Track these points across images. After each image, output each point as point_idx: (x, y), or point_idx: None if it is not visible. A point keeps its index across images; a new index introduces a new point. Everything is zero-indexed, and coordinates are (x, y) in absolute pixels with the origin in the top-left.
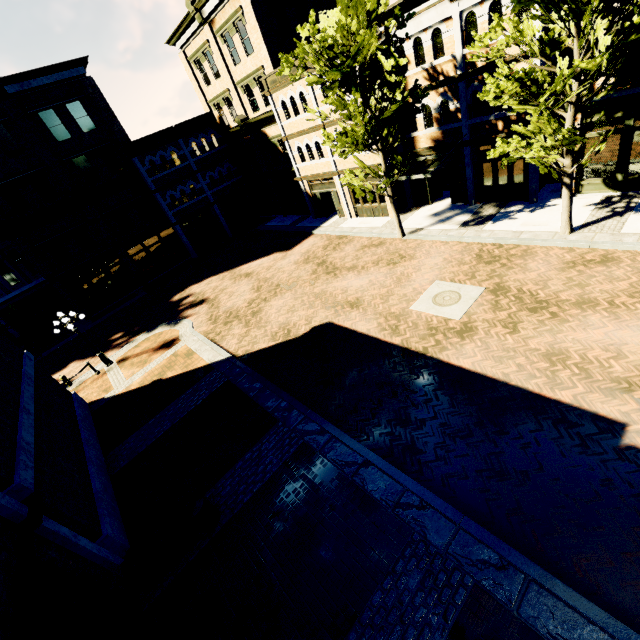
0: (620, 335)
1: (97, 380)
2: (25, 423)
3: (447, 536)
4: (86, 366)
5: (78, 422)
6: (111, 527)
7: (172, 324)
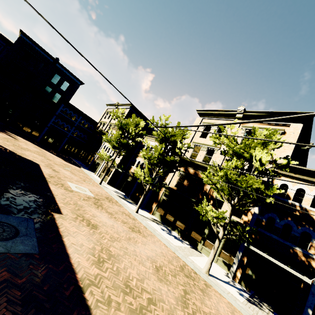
0: (103, 217)
1: None
2: None
3: None
4: None
5: None
6: None
7: None
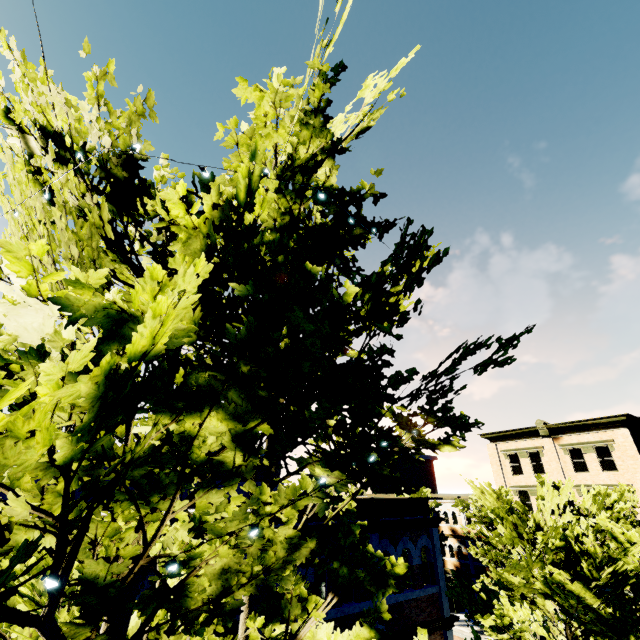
0: None
1: None
2: None
3: None
4: None
5: None
6: None
7: None
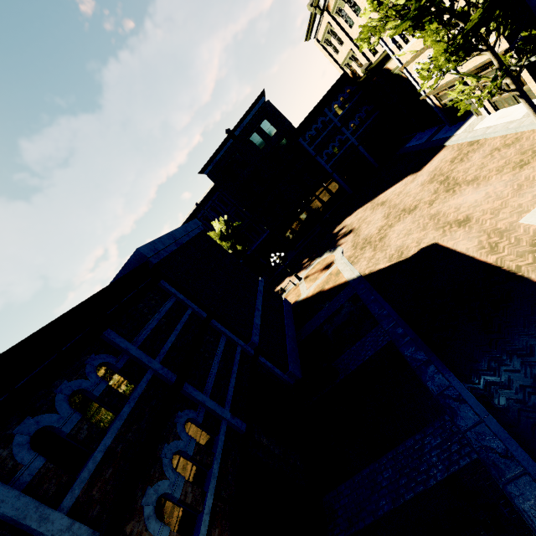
0: None
1: (295, 290)
2: (257, 315)
3: (469, 423)
4: (289, 282)
5: (284, 314)
6: (293, 368)
7: (331, 251)
